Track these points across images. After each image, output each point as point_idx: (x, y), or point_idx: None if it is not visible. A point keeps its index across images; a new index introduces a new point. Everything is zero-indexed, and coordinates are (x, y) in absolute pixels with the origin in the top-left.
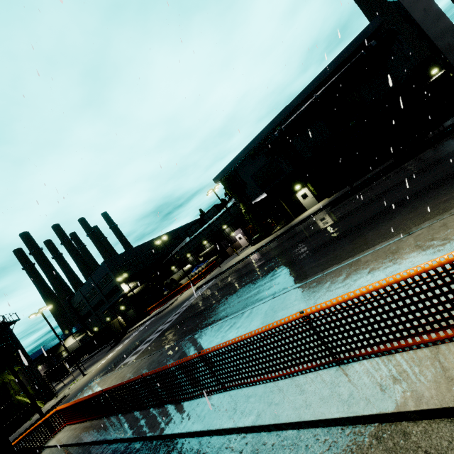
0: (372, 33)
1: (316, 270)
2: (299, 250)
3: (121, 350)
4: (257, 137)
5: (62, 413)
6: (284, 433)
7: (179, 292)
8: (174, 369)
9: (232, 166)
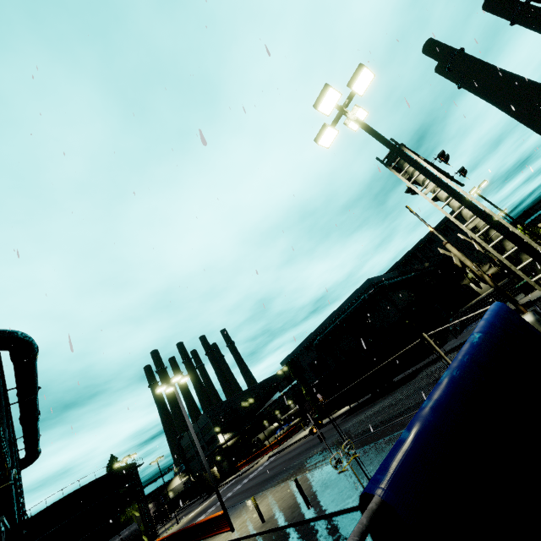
0: (368, 286)
1: (268, 489)
2: (292, 462)
3: (204, 507)
4: (306, 339)
5: None
6: None
7: (262, 454)
8: (191, 527)
9: (292, 356)
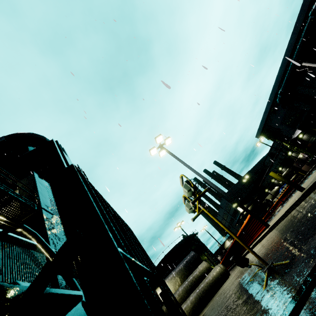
0: None
1: None
2: None
3: None
4: (267, 103)
5: None
6: (245, 256)
7: (275, 208)
8: (232, 245)
9: (262, 125)
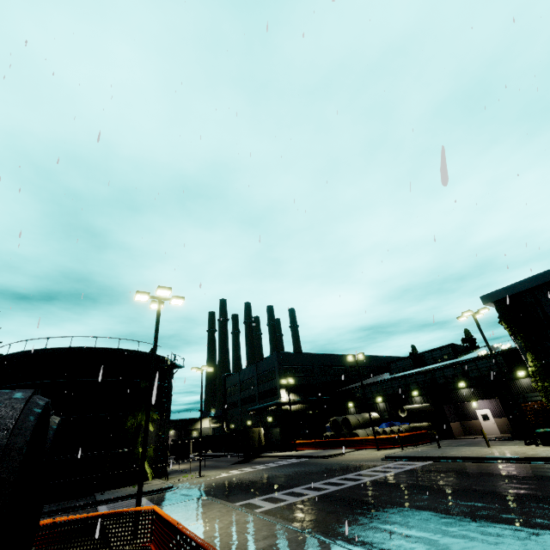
0: None
1: None
2: None
3: (250, 476)
4: None
5: (156, 522)
6: None
7: (349, 444)
8: None
9: (531, 284)
